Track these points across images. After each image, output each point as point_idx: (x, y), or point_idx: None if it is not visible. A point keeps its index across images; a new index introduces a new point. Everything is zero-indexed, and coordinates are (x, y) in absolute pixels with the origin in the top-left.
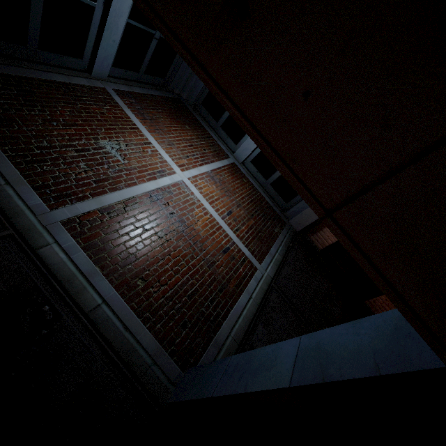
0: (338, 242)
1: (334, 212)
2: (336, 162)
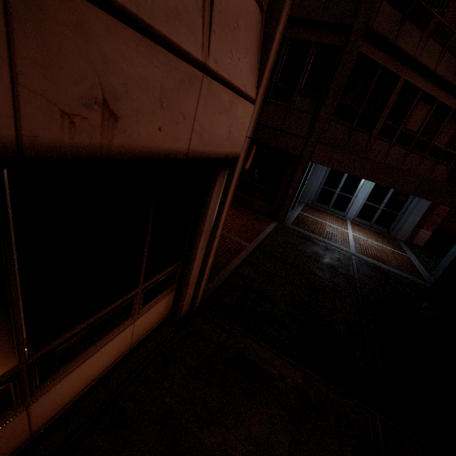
0: (429, 238)
1: (455, 208)
2: (452, 202)
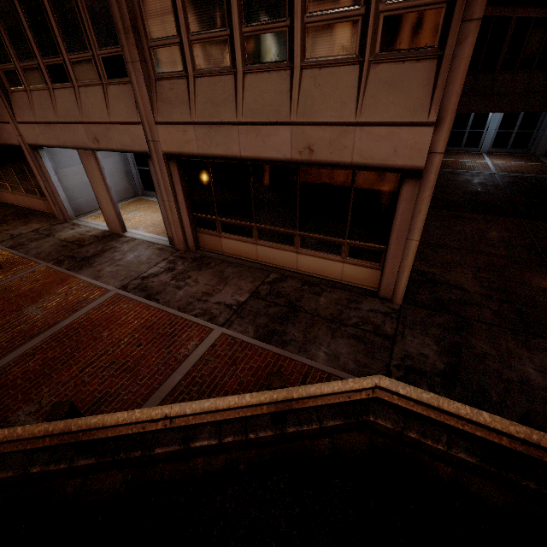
0: None
1: None
2: None
